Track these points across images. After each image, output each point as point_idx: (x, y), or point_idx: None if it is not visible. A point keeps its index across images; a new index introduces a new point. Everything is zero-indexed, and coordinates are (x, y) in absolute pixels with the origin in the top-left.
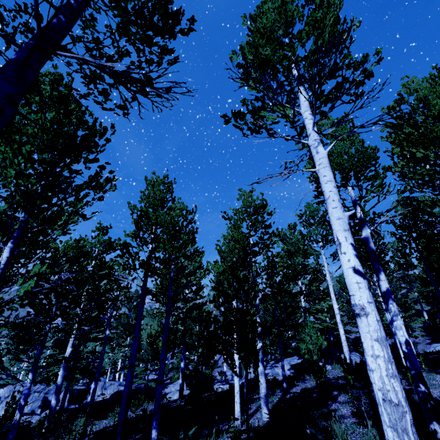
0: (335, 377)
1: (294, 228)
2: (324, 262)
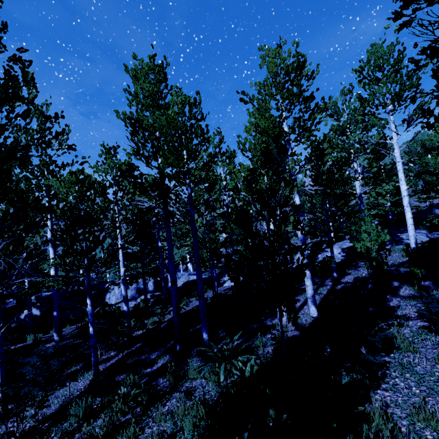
0: (394, 264)
1: (349, 93)
2: (393, 134)
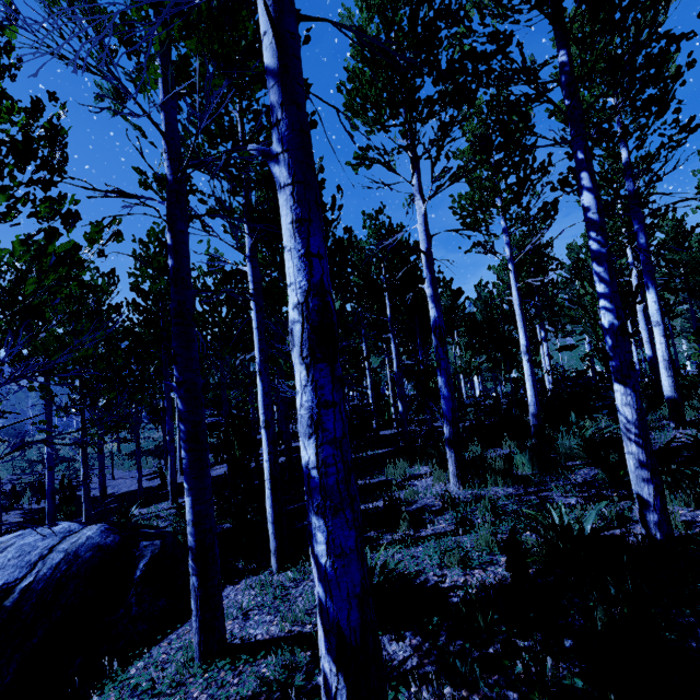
0: None
1: None
2: None
